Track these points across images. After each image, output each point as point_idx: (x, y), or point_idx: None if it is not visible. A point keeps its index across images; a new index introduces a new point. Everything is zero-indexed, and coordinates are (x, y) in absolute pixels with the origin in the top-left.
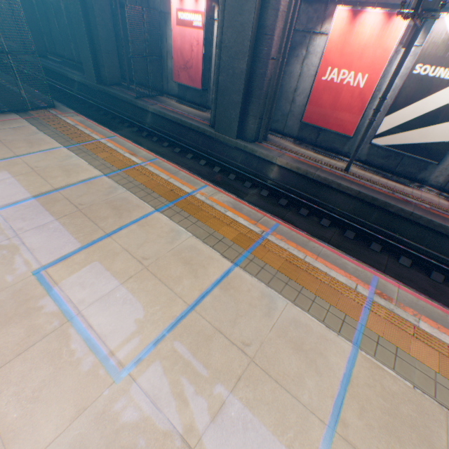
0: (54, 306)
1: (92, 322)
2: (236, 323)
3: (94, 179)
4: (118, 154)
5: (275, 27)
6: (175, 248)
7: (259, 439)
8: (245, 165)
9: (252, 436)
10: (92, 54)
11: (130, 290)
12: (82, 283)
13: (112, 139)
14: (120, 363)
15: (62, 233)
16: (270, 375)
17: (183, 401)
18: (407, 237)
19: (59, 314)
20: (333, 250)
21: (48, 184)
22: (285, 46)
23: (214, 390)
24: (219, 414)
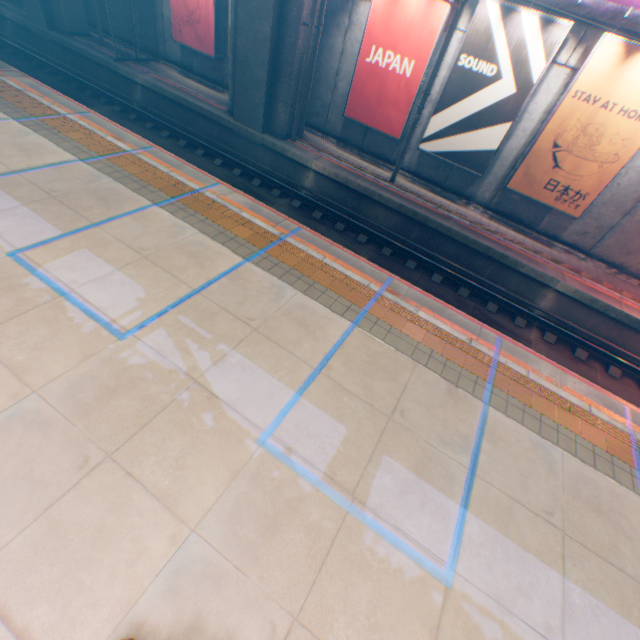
0: (42, 285)
1: (89, 298)
2: (243, 305)
3: (67, 164)
4: (97, 137)
5: None
6: (179, 242)
7: (255, 375)
8: (275, 170)
9: (250, 374)
10: None
11: (129, 275)
12: (71, 267)
13: (86, 116)
14: (123, 328)
15: (36, 220)
16: (271, 340)
17: (188, 353)
18: (445, 256)
19: (49, 291)
20: (355, 255)
21: (1, 164)
22: (321, 10)
23: (217, 347)
24: (221, 361)
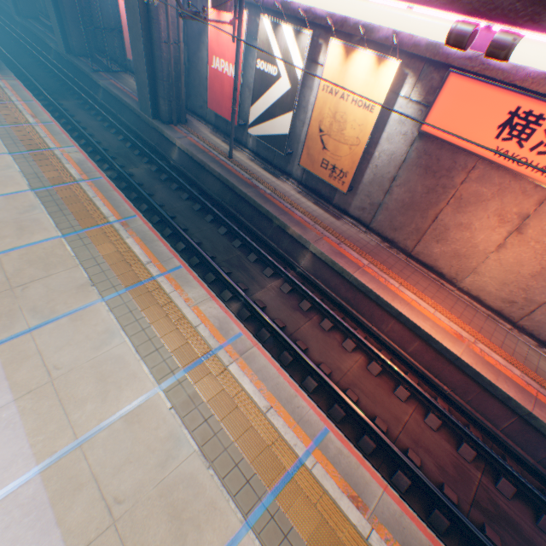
0: None
1: None
2: None
3: None
4: (20, 115)
5: (159, 12)
6: None
7: None
8: (159, 146)
9: None
10: (60, 21)
11: None
12: None
13: (29, 103)
14: None
15: None
16: None
17: None
18: (245, 216)
19: None
20: (126, 199)
21: None
22: (178, 32)
23: None
24: None
